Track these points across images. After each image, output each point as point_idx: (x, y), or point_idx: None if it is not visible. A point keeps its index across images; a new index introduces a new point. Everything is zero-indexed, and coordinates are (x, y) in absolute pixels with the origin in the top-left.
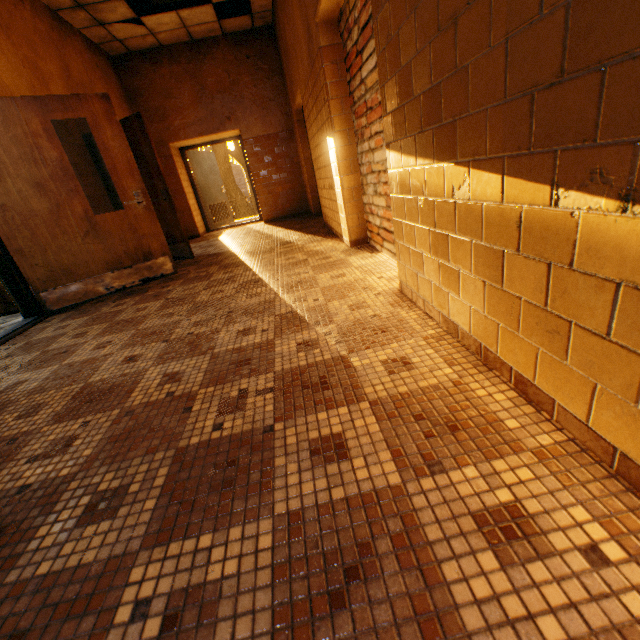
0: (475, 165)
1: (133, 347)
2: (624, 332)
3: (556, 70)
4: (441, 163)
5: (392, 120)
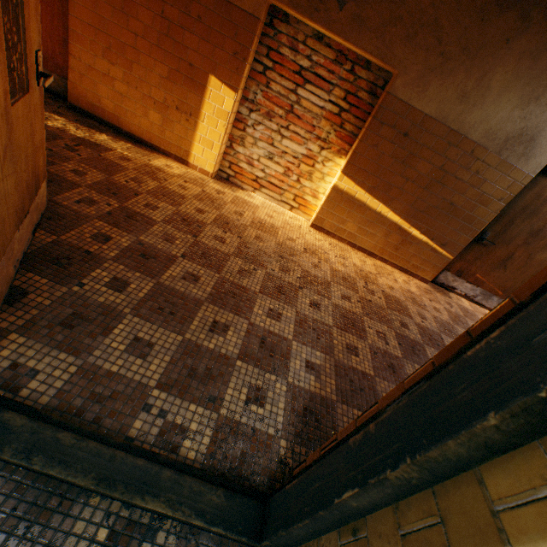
0: (394, 211)
1: (296, 301)
2: (411, 249)
3: (422, 210)
4: (380, 203)
5: (357, 169)
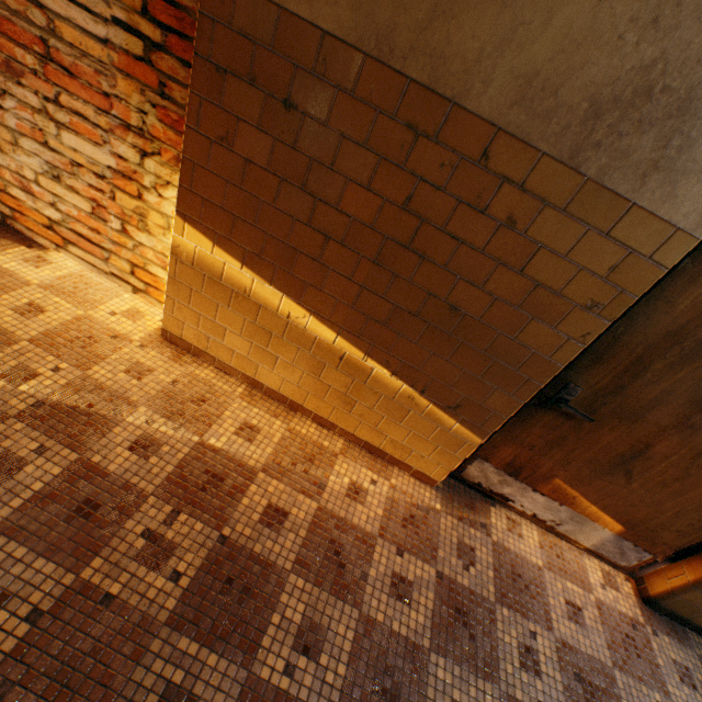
0: (318, 316)
1: None
2: (380, 408)
3: (383, 320)
4: (281, 292)
5: (205, 205)
